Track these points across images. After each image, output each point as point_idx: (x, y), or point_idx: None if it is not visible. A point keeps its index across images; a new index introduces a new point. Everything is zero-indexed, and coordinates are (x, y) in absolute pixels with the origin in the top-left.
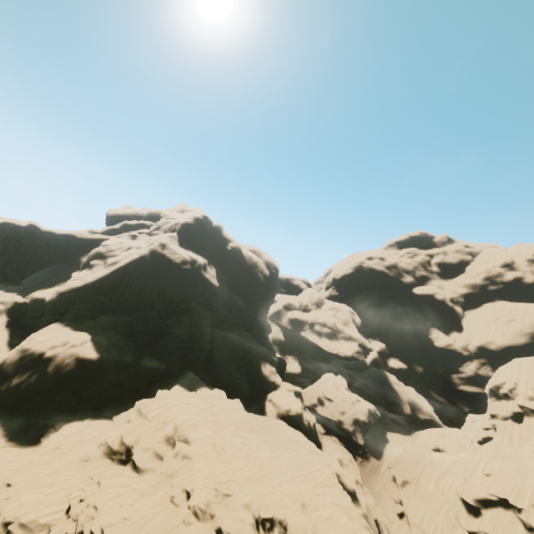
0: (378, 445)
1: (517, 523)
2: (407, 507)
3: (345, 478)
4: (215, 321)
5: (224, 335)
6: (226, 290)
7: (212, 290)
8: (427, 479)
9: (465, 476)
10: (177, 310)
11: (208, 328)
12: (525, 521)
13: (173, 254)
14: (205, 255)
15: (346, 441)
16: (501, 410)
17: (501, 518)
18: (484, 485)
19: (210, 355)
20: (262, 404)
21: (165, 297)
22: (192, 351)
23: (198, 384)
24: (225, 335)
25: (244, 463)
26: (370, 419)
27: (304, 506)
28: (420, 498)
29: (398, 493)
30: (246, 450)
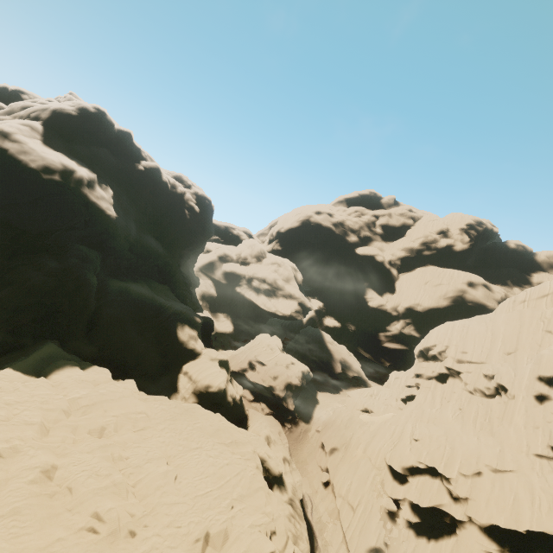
0: (308, 408)
1: (444, 492)
2: (334, 477)
3: (272, 461)
4: (113, 268)
5: (125, 288)
6: (132, 226)
7: (104, 222)
8: (356, 444)
9: (393, 441)
10: (35, 247)
11: (92, 277)
12: (452, 491)
13: (26, 153)
14: (97, 169)
15: (276, 408)
16: (428, 371)
17: (428, 487)
18: (413, 452)
19: (97, 315)
20: (174, 378)
21: (7, 222)
22: (60, 310)
23: (58, 362)
24: (127, 287)
25: (106, 506)
26: (303, 382)
27: (210, 548)
28: (348, 466)
29: (325, 461)
30: (119, 474)
